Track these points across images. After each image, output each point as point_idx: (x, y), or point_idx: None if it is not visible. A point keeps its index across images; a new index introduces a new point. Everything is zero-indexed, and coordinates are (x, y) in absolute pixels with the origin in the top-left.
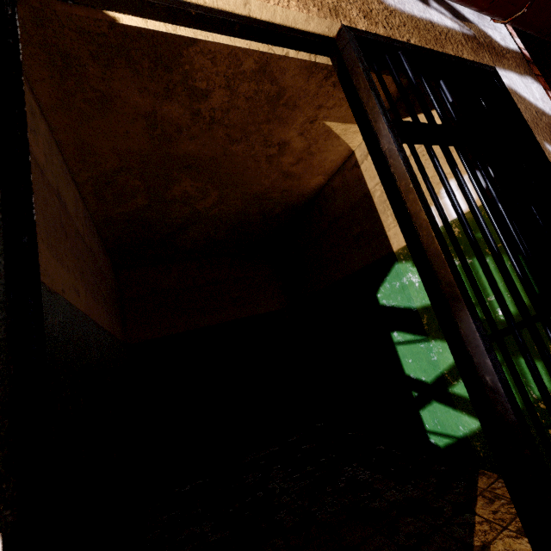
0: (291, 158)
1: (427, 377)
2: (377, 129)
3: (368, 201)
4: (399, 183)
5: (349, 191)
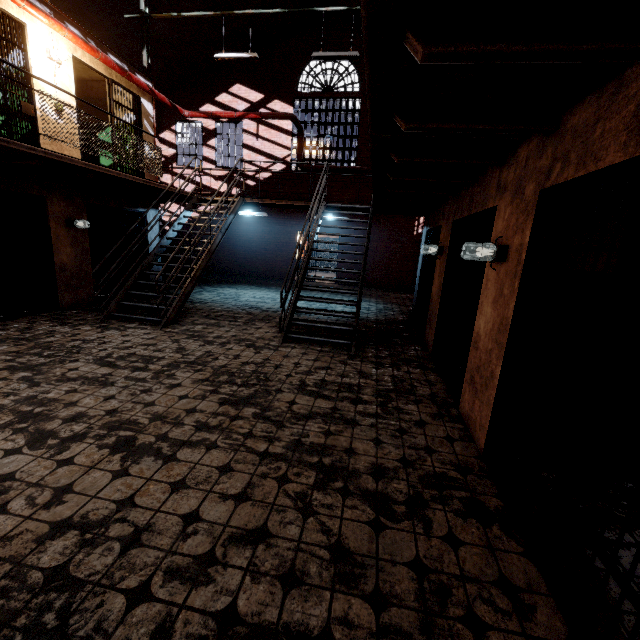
0: (81, 66)
1: (107, 165)
2: (111, 99)
3: (106, 102)
4: (112, 109)
5: (100, 92)
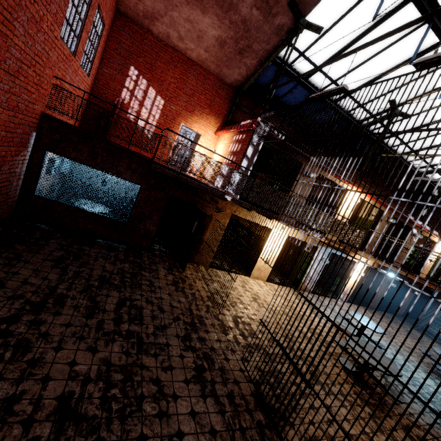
0: None
1: None
2: None
3: None
4: None
5: None
